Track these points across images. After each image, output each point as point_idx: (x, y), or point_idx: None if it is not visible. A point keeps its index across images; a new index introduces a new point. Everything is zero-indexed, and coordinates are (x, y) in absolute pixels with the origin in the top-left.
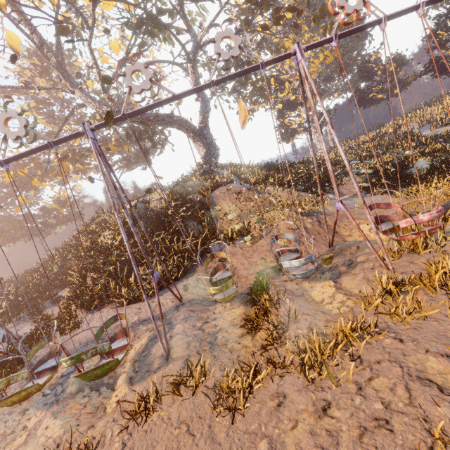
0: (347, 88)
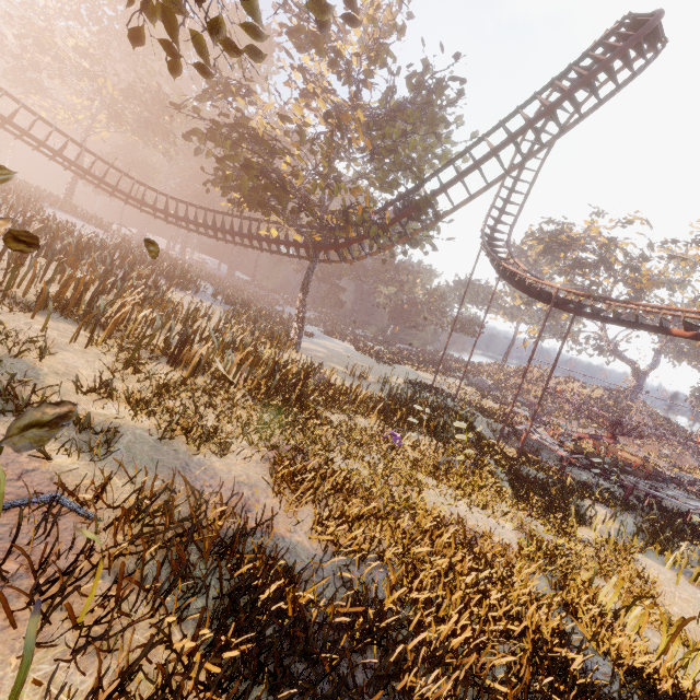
0: None
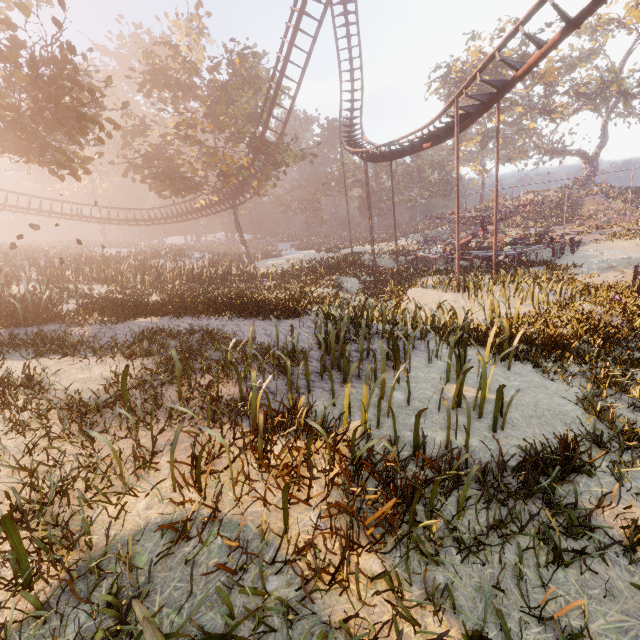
0: None
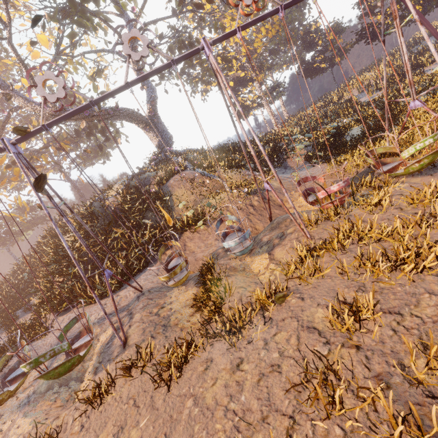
0: (294, 59)
